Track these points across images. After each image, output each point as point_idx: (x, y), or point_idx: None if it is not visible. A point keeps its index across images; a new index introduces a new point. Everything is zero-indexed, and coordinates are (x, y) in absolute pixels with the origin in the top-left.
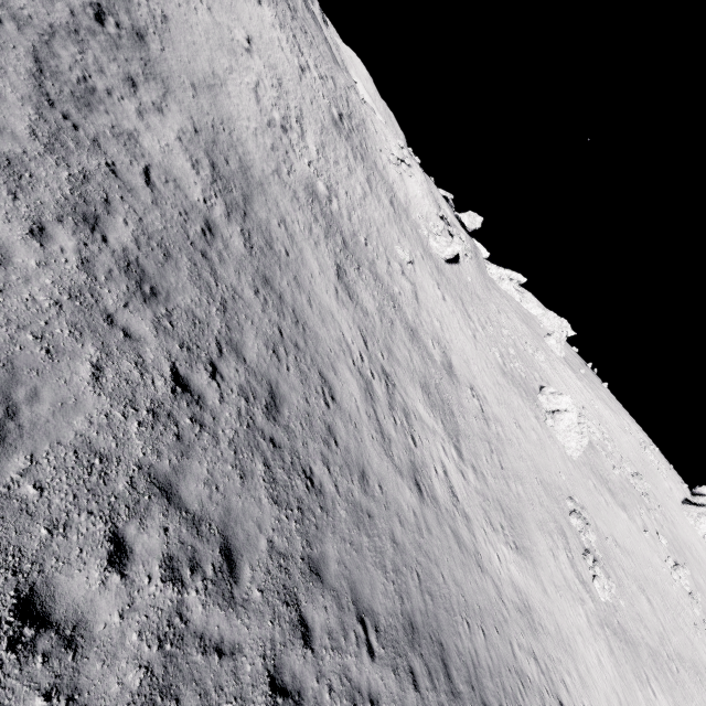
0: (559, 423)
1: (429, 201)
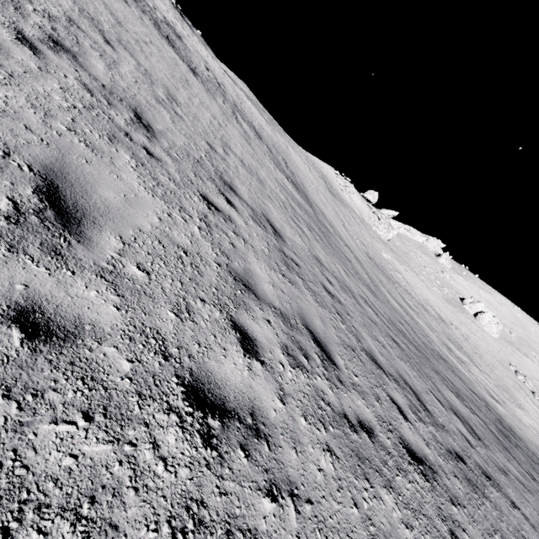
0: (483, 320)
1: (364, 204)
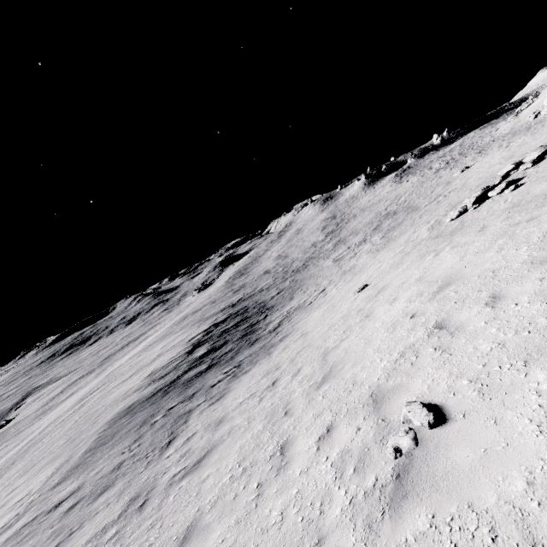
0: None
1: None
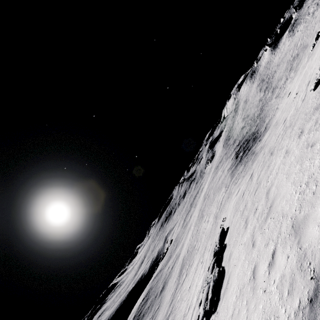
0: None
1: None
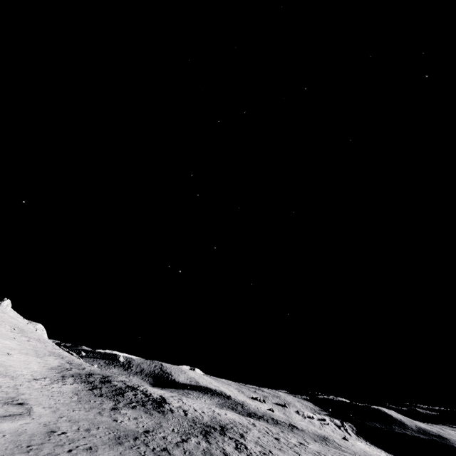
0: None
1: None
